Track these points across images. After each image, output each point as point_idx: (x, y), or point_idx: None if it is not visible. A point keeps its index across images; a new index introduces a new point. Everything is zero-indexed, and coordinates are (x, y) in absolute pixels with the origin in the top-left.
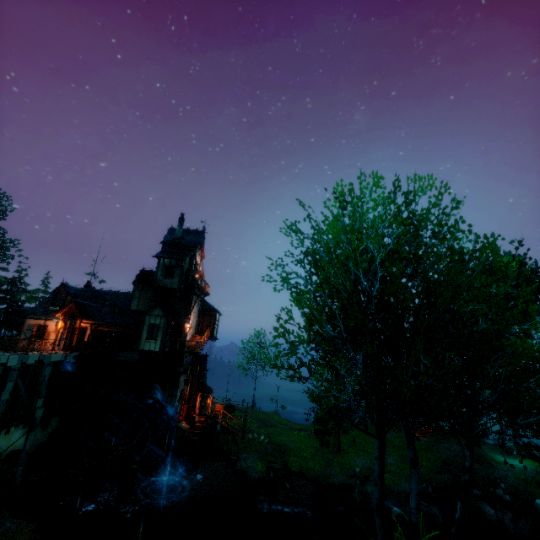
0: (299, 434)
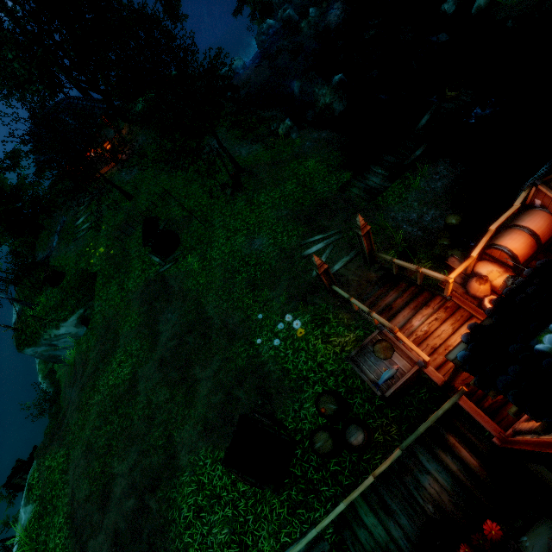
0: (200, 263)
